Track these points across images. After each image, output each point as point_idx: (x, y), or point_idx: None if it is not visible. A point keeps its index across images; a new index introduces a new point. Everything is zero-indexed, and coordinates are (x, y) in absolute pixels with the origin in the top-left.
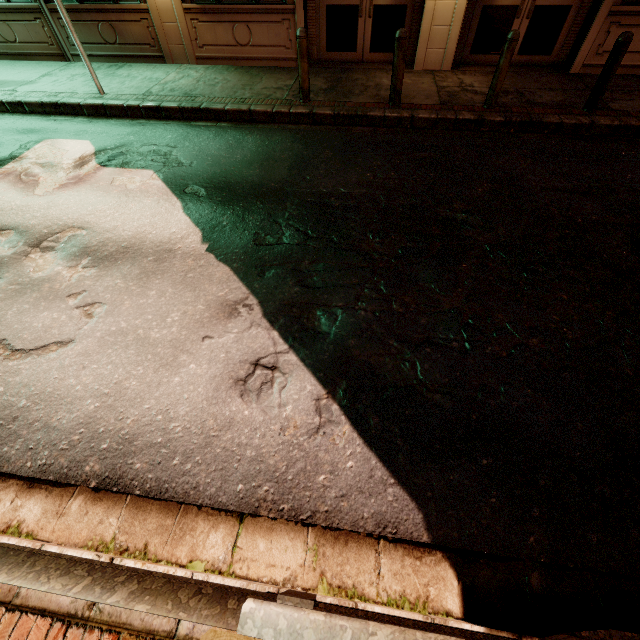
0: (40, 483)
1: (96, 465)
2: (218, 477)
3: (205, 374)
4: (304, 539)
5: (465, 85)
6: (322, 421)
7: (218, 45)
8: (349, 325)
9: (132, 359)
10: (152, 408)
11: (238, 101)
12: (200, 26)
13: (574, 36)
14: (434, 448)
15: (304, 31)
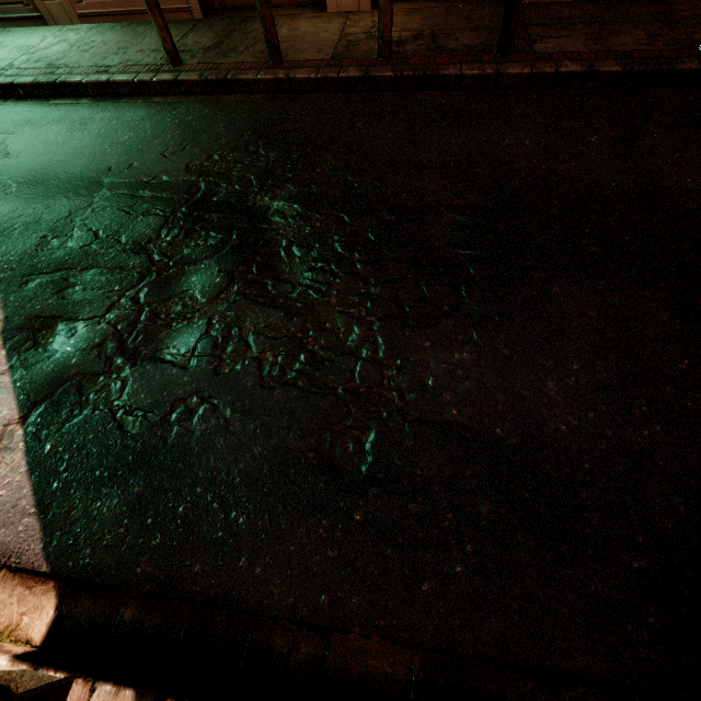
0: None
1: None
2: None
3: None
4: None
5: (375, 30)
6: None
7: None
8: (83, 341)
9: None
10: None
11: (101, 70)
12: None
13: None
14: (94, 476)
15: None
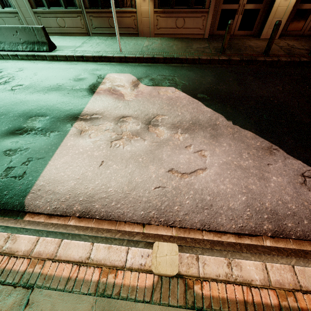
0: (242, 235)
1: (269, 225)
2: None
3: (283, 181)
4: None
5: (291, 45)
6: None
7: (167, 28)
8: None
9: (242, 175)
10: (272, 198)
11: (190, 54)
12: (160, 19)
13: None
14: None
15: (233, 21)
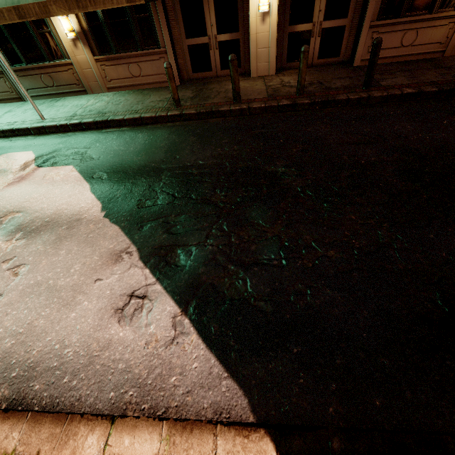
0: None
1: (6, 390)
2: (96, 388)
3: (94, 308)
4: (159, 431)
5: (284, 82)
6: (176, 333)
7: (120, 78)
8: (200, 258)
9: (42, 303)
10: (53, 339)
11: (133, 112)
12: (107, 68)
13: (352, 43)
14: (258, 344)
15: (168, 64)
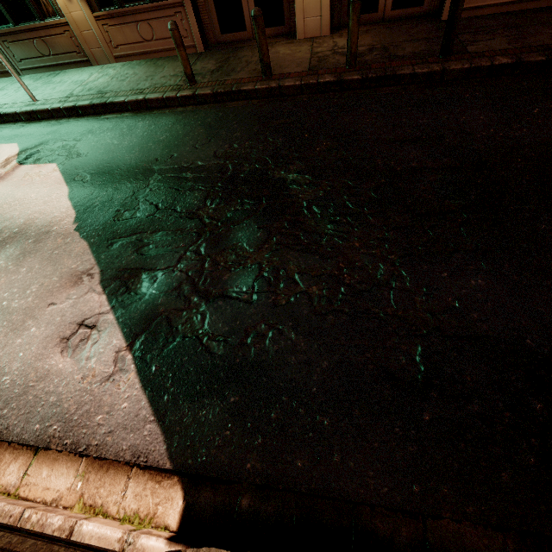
0: None
1: None
2: (23, 419)
3: (41, 335)
4: (77, 467)
5: (337, 48)
6: (115, 370)
7: (129, 44)
8: (164, 285)
9: None
10: None
11: (138, 92)
12: (111, 30)
13: None
14: (195, 389)
15: (173, 24)
